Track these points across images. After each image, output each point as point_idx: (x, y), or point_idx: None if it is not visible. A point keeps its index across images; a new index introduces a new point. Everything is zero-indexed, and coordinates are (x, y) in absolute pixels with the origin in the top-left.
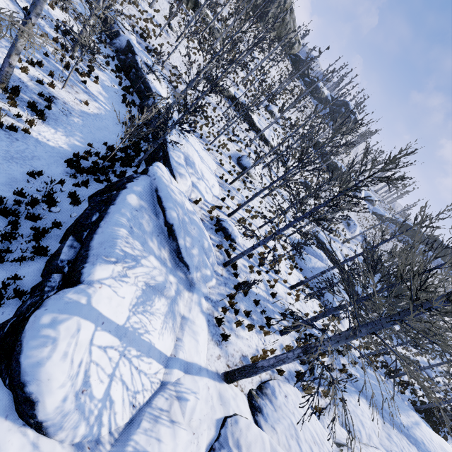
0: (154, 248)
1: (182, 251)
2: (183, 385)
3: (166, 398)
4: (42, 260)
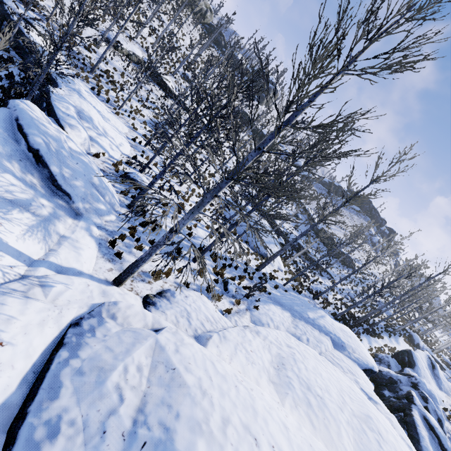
0: (13, 170)
1: (57, 178)
2: (52, 279)
3: (24, 284)
4: None
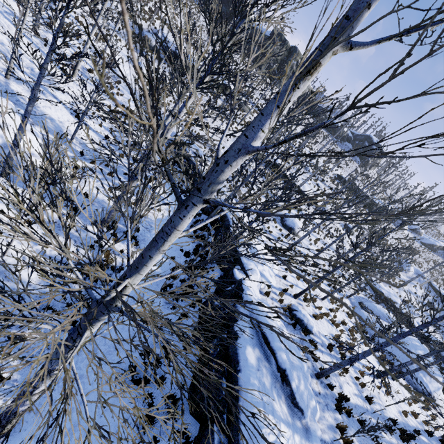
0: (278, 409)
1: (296, 395)
2: None
3: None
4: None
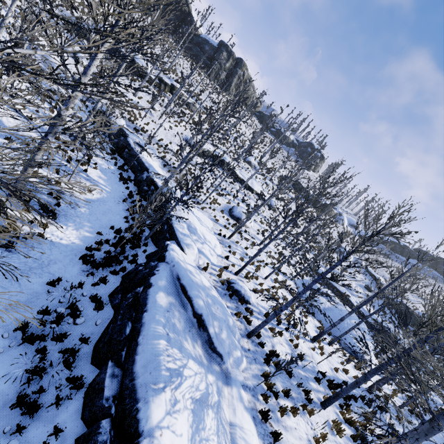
0: (189, 349)
1: (214, 340)
2: None
3: None
4: (78, 395)
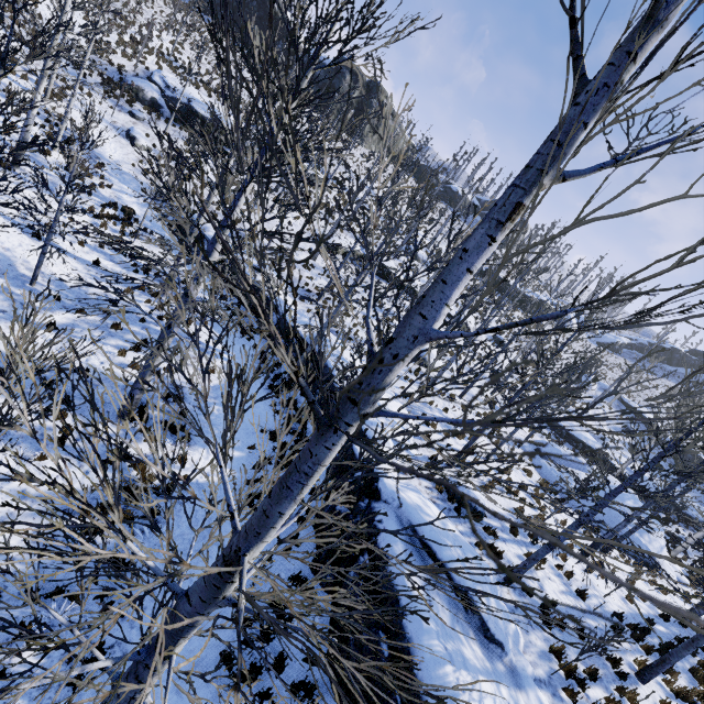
0: (470, 656)
1: (489, 624)
2: None
3: None
4: None
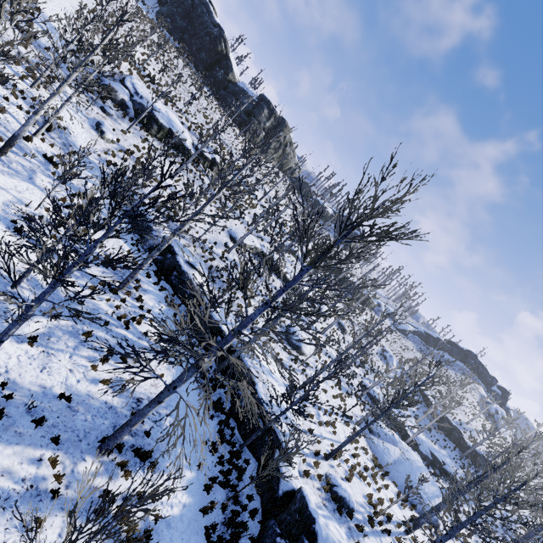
0: None
1: None
2: None
3: None
4: None
